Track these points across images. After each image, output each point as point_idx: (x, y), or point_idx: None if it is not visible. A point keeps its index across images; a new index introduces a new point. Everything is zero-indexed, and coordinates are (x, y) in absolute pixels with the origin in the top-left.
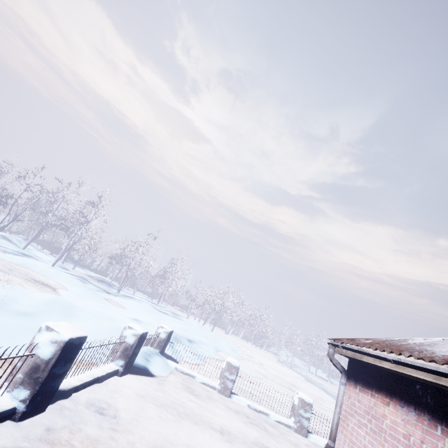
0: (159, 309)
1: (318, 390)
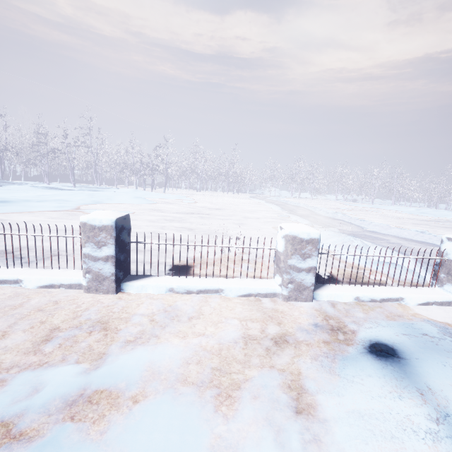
0: (76, 189)
1: (269, 206)
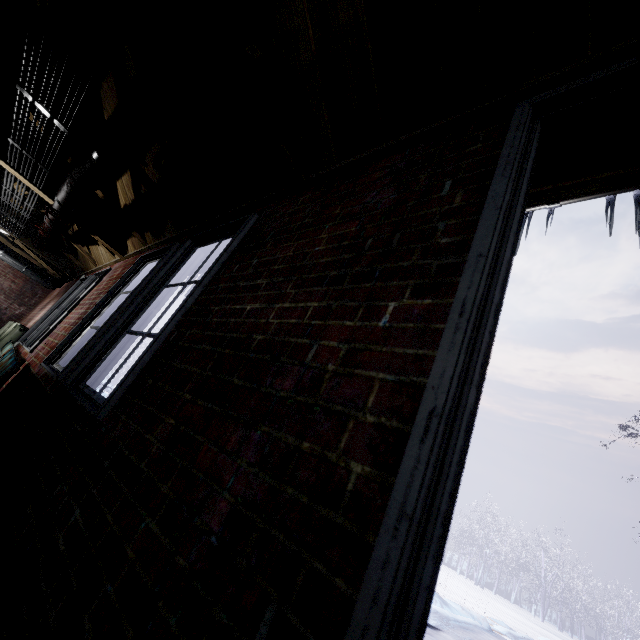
0: None
1: None
